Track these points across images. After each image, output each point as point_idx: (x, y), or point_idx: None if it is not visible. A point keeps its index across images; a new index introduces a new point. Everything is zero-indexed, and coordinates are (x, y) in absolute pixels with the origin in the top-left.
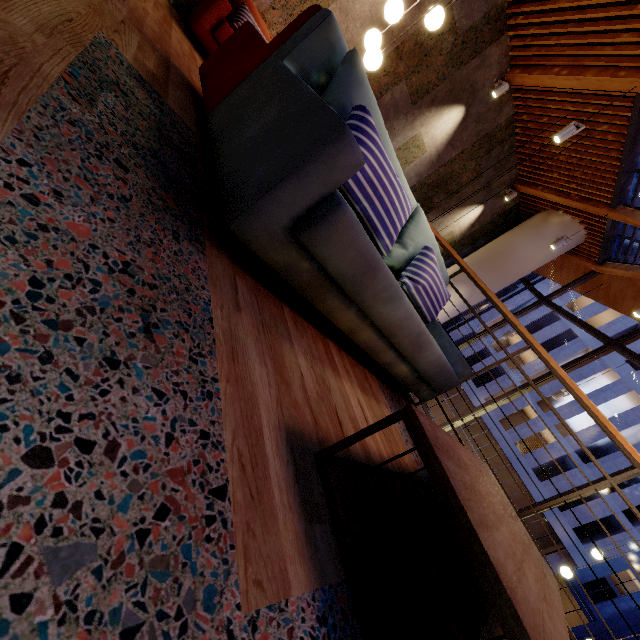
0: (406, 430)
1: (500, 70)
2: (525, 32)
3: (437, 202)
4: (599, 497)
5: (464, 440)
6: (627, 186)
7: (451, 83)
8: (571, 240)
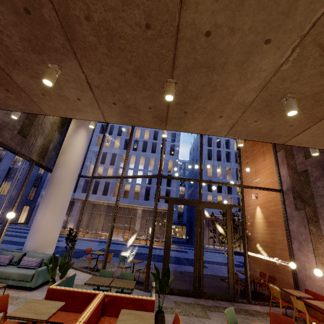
0: None
1: None
2: None
3: None
4: (160, 189)
5: (120, 220)
6: None
7: None
8: None
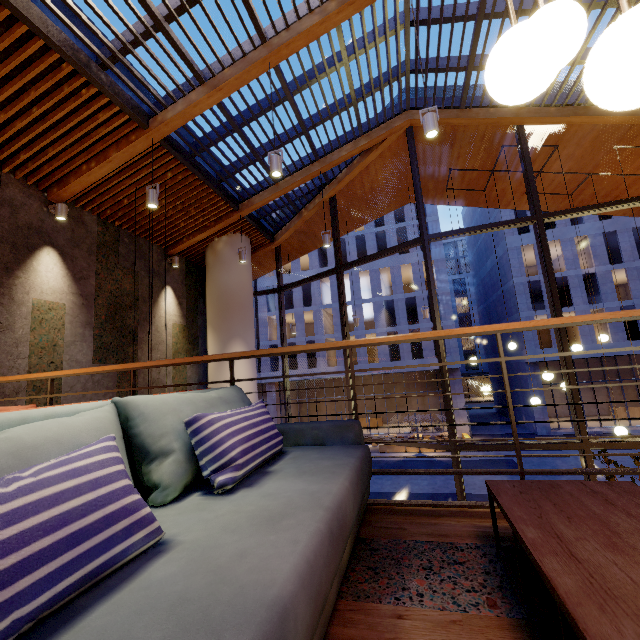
0: (428, 579)
1: (39, 200)
2: (18, 161)
3: (132, 322)
4: (419, 330)
5: None
6: (228, 193)
7: (4, 242)
8: (245, 247)
